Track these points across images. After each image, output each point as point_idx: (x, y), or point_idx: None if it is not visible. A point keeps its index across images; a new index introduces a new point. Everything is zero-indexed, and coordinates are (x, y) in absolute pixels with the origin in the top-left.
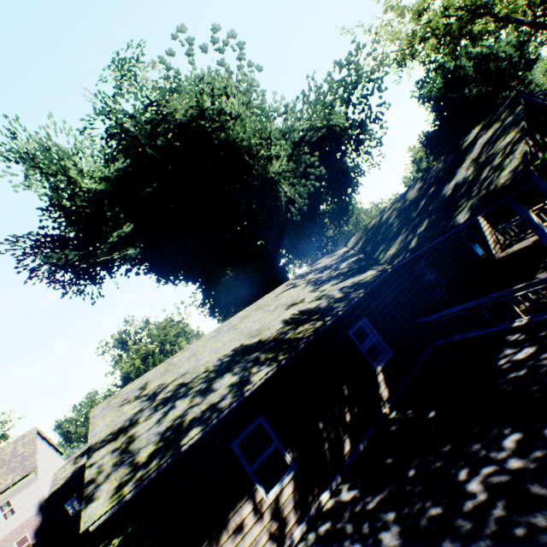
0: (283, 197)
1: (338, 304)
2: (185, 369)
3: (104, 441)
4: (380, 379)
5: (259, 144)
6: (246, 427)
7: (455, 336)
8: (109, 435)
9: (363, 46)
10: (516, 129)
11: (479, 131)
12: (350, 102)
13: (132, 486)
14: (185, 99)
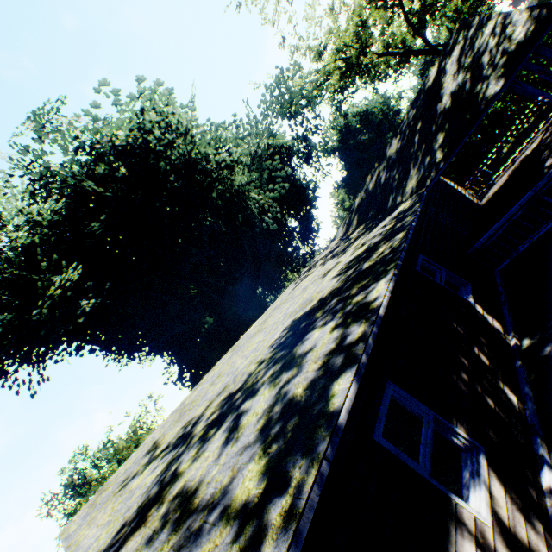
0: (253, 209)
1: (401, 223)
2: (219, 388)
3: (113, 545)
4: (480, 311)
5: (217, 154)
6: (378, 404)
7: (520, 247)
8: (121, 530)
9: (287, 70)
10: (491, 21)
11: (438, 66)
12: (291, 114)
13: (278, 550)
14: (124, 123)
